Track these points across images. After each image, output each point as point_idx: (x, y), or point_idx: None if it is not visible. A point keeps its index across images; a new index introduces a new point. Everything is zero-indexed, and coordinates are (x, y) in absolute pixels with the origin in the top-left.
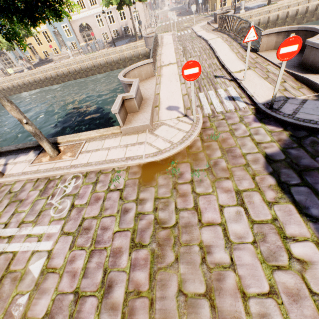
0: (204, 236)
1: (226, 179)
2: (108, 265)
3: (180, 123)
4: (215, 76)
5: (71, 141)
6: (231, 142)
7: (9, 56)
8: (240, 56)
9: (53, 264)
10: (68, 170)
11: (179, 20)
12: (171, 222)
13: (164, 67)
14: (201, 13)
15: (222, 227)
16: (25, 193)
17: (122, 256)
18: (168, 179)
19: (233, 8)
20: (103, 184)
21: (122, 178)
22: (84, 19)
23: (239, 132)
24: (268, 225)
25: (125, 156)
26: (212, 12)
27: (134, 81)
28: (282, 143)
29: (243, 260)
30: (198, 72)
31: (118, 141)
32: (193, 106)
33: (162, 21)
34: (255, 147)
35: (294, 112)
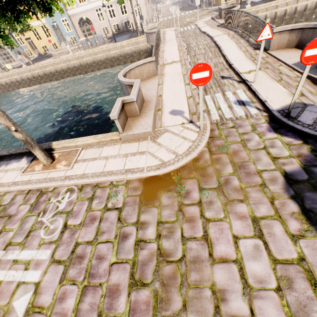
0: (217, 276)
1: (239, 201)
2: (103, 308)
3: (185, 130)
4: (222, 77)
5: (67, 147)
6: (243, 156)
7: (8, 50)
8: (249, 54)
9: (40, 302)
10: (61, 182)
11: (181, 14)
12: (177, 254)
13: (167, 66)
14: (205, 7)
15: (237, 265)
16: (14, 207)
17: (120, 297)
18: (172, 198)
19: (238, 3)
20: (100, 200)
21: (121, 194)
22: (84, 13)
23: (252, 144)
24: (294, 266)
25: (124, 167)
26: (216, 6)
27: (135, 82)
28: (303, 160)
29: (266, 314)
30: (208, 76)
31: (117, 150)
32: (201, 113)
33: (164, 15)
34: (272, 163)
35: (314, 122)
